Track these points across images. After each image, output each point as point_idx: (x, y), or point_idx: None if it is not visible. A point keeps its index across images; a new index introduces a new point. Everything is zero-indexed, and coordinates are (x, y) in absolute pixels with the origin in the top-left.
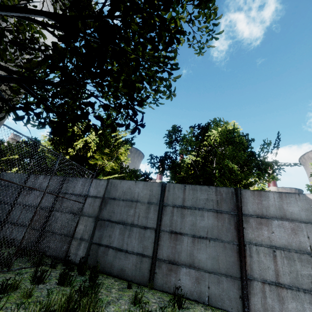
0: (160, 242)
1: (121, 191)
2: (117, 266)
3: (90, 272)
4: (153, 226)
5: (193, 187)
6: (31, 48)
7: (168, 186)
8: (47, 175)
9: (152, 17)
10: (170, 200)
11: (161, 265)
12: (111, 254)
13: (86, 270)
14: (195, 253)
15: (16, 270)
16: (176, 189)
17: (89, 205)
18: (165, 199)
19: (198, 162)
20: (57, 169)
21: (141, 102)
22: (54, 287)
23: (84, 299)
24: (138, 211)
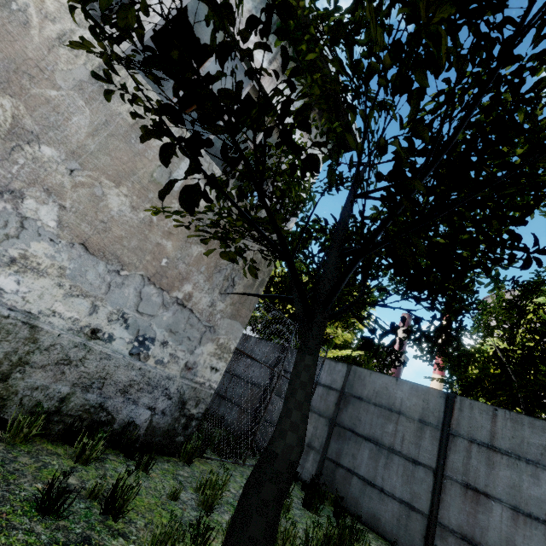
0: (443, 496)
1: (372, 389)
2: (366, 508)
3: (335, 504)
4: (429, 464)
5: (513, 416)
6: (316, 231)
7: (459, 402)
8: (259, 338)
9: (500, 234)
10: (463, 427)
11: (446, 537)
12: (357, 485)
13: (325, 497)
14: (519, 542)
15: (249, 467)
16: (476, 412)
17: (320, 398)
18: (453, 423)
19: (511, 352)
20: (271, 332)
21: (460, 311)
22: (301, 509)
23: (357, 544)
24: (401, 430)
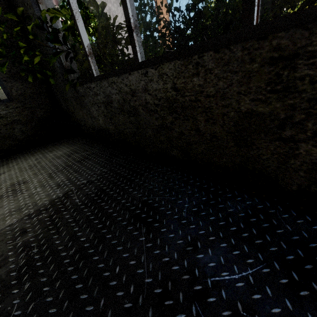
0: None
1: None
2: None
3: None
4: None
5: None
6: None
7: None
8: None
9: None
10: None
11: None
12: None
13: None
14: None
15: None
16: None
17: None
18: None
19: None
20: None
21: None
22: None
23: None
24: None
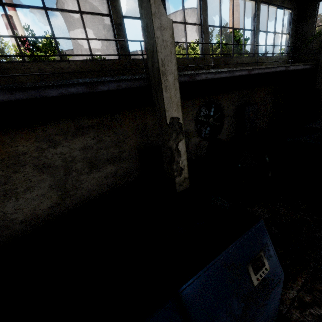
0: None
1: None
2: None
3: None
4: None
5: None
6: None
7: None
8: None
9: None
10: None
11: None
12: None
13: None
14: None
15: None
16: None
17: None
18: None
19: None
20: None
21: None
22: None
23: None
24: None
